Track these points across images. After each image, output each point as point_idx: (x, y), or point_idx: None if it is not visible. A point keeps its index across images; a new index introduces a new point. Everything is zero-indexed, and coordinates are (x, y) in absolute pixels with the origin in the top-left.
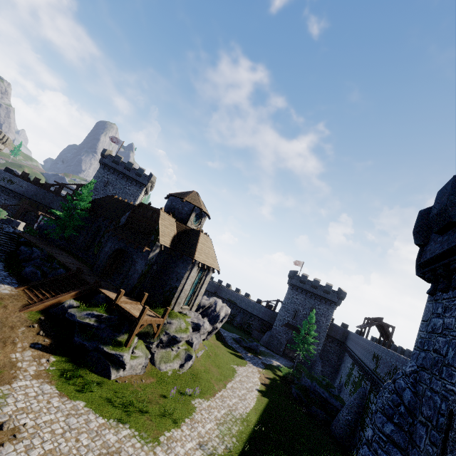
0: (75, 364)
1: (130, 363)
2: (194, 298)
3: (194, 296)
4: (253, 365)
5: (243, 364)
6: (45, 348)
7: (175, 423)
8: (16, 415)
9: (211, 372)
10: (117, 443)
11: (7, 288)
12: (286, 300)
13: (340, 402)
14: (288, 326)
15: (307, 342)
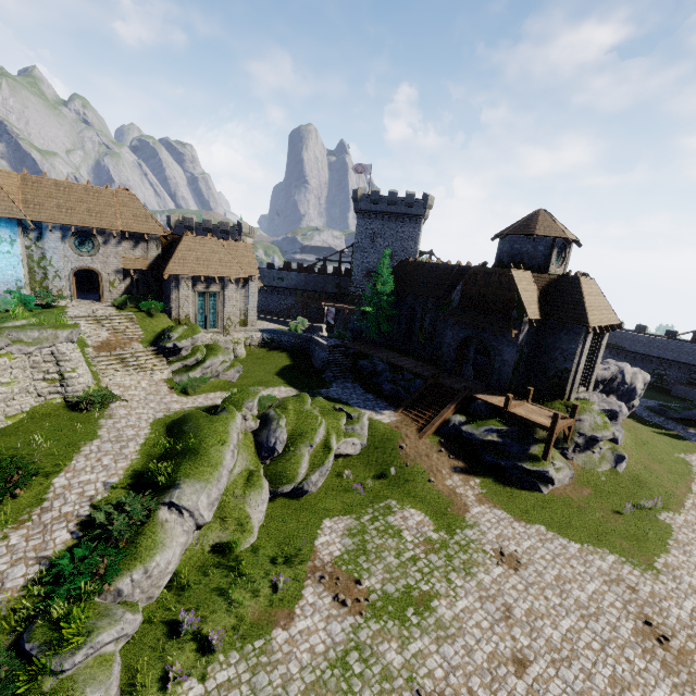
0: (499, 484)
1: (556, 477)
2: (589, 374)
3: (589, 372)
4: None
5: (691, 449)
6: (463, 471)
7: (658, 546)
8: (500, 541)
9: (655, 471)
10: (612, 570)
11: (390, 415)
12: None
13: None
14: None
15: None
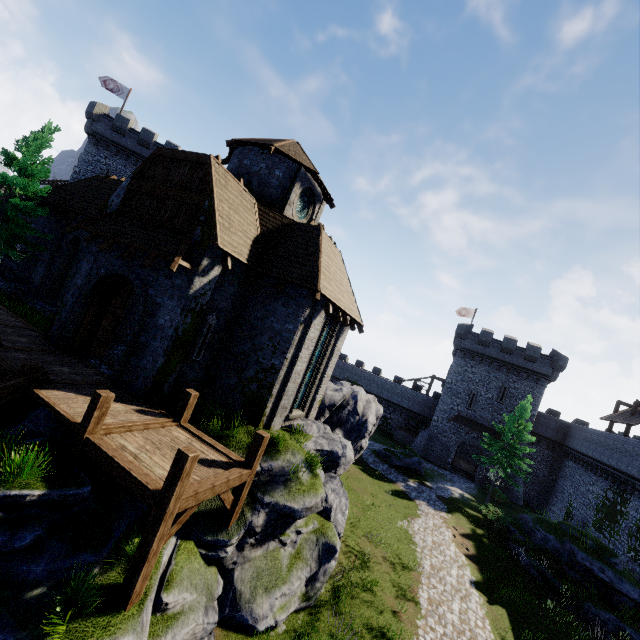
0: None
1: None
2: (313, 391)
3: (314, 386)
4: (428, 509)
5: (413, 511)
6: None
7: None
8: None
9: (376, 565)
10: None
11: None
12: (453, 376)
13: (639, 589)
14: (460, 421)
15: (513, 452)
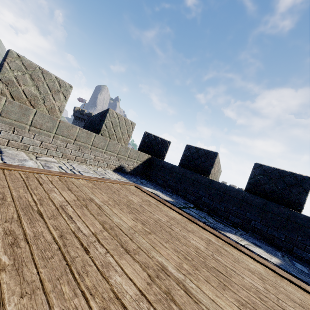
0: None
1: None
2: None
3: None
4: None
5: None
6: None
7: None
8: None
9: None
10: None
11: None
12: None
13: None
14: None
15: None
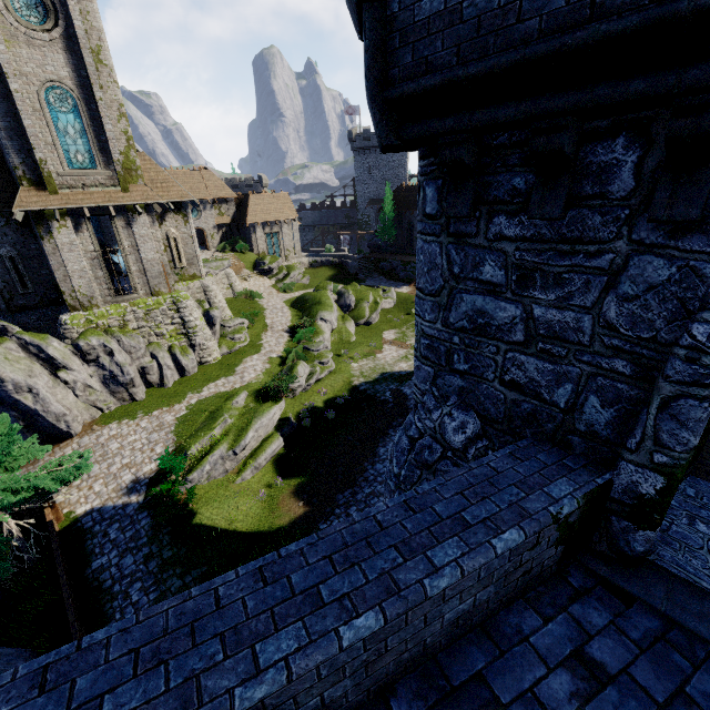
0: None
1: None
2: None
3: None
4: None
5: None
6: None
7: None
8: None
9: None
10: None
11: (407, 288)
12: None
13: None
14: None
15: None
